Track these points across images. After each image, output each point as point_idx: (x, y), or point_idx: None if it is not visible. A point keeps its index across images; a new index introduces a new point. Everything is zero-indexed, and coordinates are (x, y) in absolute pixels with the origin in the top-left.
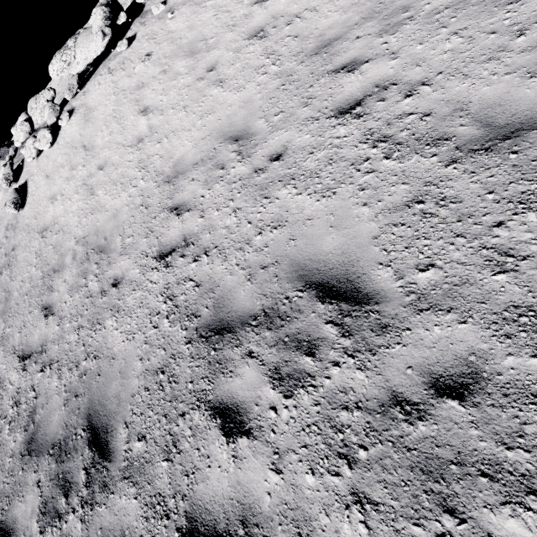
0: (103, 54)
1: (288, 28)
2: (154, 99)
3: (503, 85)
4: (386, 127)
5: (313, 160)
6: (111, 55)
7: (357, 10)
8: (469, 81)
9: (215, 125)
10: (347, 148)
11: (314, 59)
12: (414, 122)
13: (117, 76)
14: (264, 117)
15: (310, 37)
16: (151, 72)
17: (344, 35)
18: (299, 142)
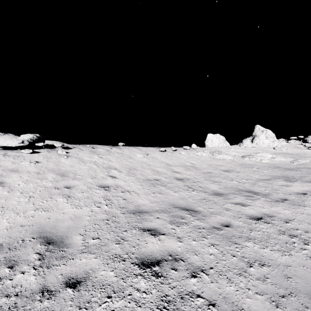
0: (12, 148)
1: (122, 193)
2: (15, 181)
3: (260, 303)
4: (180, 299)
5: (109, 308)
6: (16, 150)
7: (158, 205)
8: (234, 286)
9: (42, 220)
10: (145, 308)
11: (131, 215)
12: (203, 306)
13: (6, 158)
14: (84, 235)
15: (132, 203)
16: (30, 168)
17: (150, 212)
18: (103, 275)
